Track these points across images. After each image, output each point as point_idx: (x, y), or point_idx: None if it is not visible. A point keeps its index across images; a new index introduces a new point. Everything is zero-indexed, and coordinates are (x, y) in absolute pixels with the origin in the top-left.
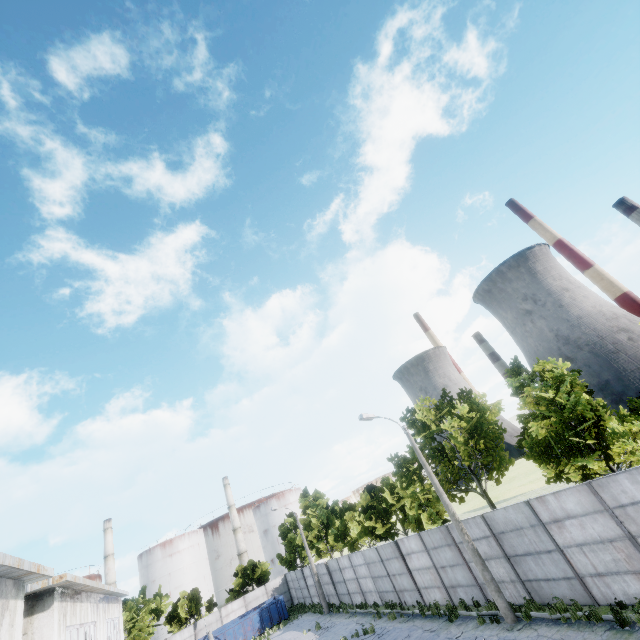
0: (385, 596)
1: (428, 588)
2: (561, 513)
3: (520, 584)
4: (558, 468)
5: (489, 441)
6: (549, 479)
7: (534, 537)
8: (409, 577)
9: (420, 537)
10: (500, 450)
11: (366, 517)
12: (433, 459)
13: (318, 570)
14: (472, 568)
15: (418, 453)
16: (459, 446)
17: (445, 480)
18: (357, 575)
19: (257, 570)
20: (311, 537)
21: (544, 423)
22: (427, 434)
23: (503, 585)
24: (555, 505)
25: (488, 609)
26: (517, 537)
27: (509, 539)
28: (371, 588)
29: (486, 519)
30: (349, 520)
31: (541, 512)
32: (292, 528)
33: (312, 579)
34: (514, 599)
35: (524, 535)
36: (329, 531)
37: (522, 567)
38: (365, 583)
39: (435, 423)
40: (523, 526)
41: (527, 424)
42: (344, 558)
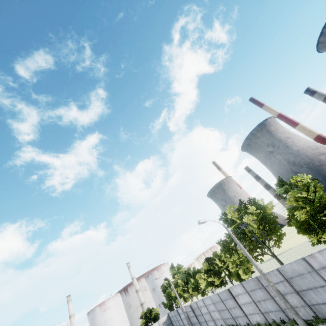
0: (227, 321)
1: (252, 314)
2: (325, 263)
3: (308, 307)
4: (318, 236)
5: (271, 225)
6: (313, 243)
7: (311, 278)
8: (239, 309)
9: (242, 285)
10: (278, 229)
11: (208, 276)
12: (241, 239)
13: (186, 309)
14: (276, 300)
15: (234, 238)
16: (255, 230)
17: (250, 250)
18: (209, 310)
19: (152, 313)
20: (179, 291)
21: (303, 211)
22: (235, 226)
23: (297, 309)
24: (321, 258)
25: (291, 324)
26: (301, 279)
27: (296, 281)
28: (218, 317)
29: (280, 271)
30: (199, 278)
31: (313, 263)
32: (168, 286)
33: (183, 315)
34: (306, 317)
35: (305, 278)
36: (188, 285)
37: (307, 297)
38: (214, 314)
39: (238, 219)
40: (303, 273)
41: (293, 213)
42: (200, 301)
